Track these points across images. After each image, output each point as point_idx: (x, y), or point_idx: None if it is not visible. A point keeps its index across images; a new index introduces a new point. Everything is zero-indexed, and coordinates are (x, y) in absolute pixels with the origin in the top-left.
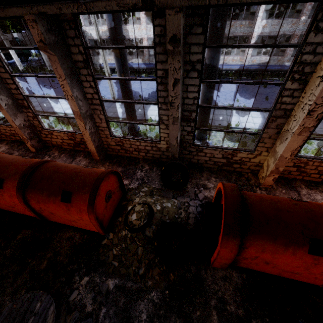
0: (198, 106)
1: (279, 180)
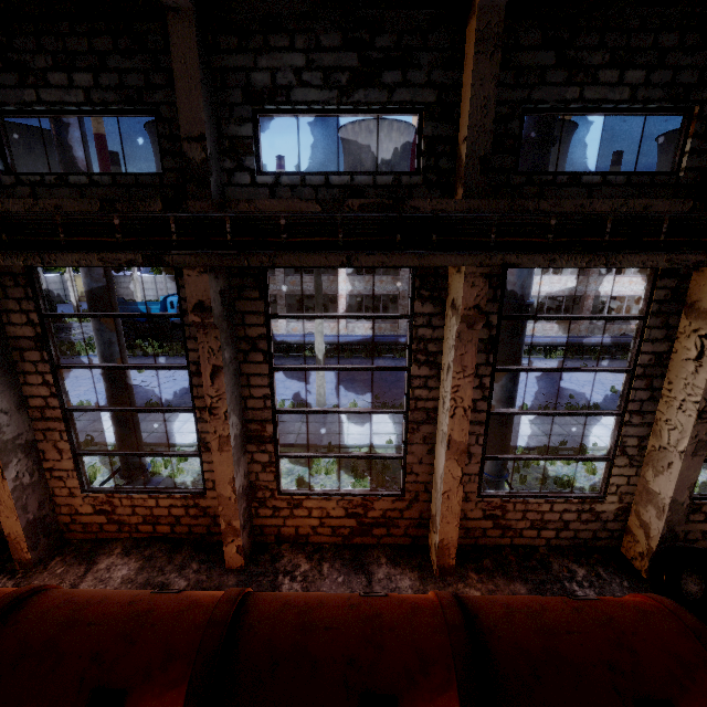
0: None
1: None
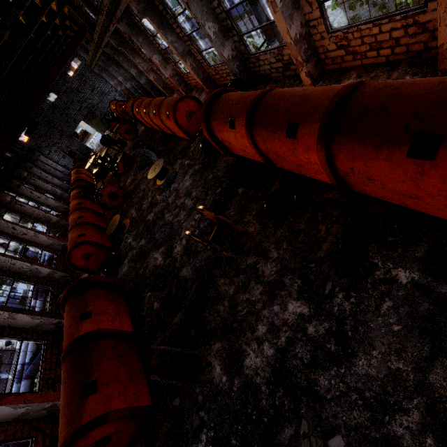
0: (225, 12)
1: (334, 74)
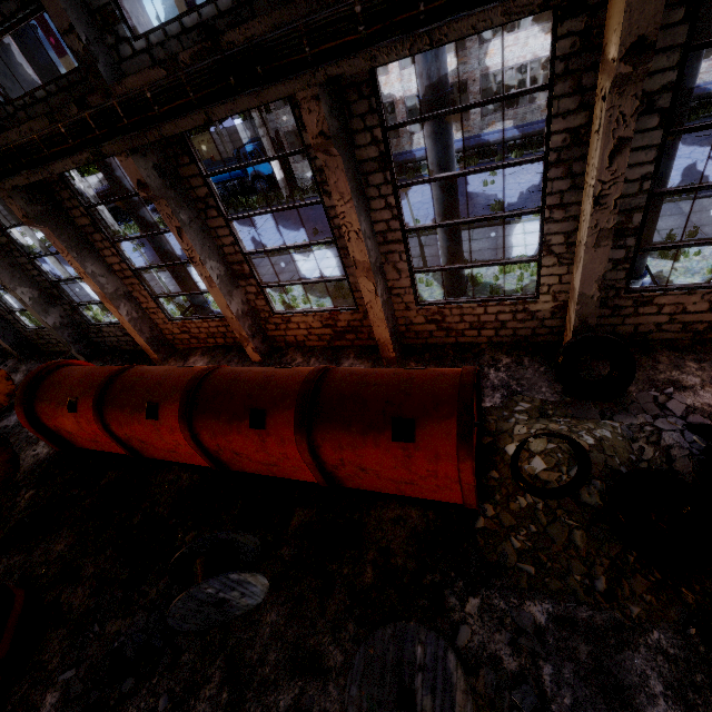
0: (650, 196)
1: None
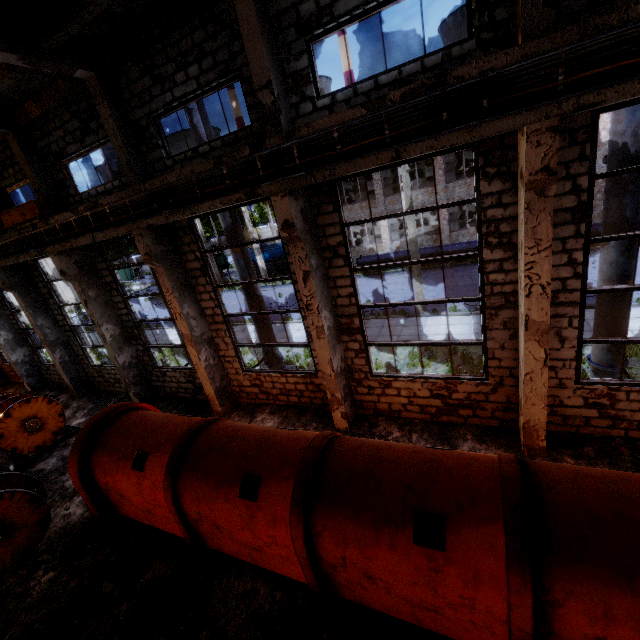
0: None
1: None
